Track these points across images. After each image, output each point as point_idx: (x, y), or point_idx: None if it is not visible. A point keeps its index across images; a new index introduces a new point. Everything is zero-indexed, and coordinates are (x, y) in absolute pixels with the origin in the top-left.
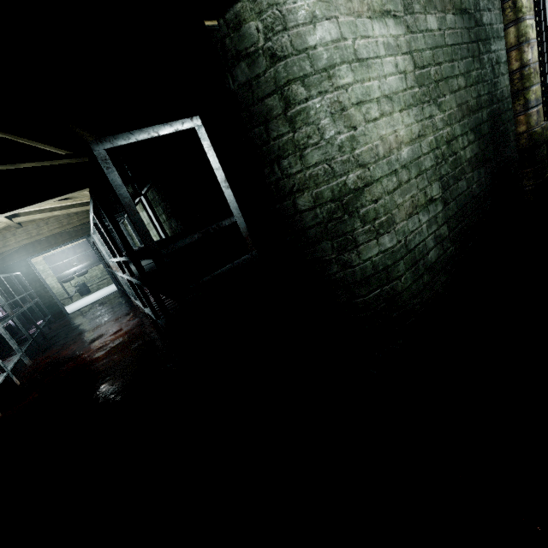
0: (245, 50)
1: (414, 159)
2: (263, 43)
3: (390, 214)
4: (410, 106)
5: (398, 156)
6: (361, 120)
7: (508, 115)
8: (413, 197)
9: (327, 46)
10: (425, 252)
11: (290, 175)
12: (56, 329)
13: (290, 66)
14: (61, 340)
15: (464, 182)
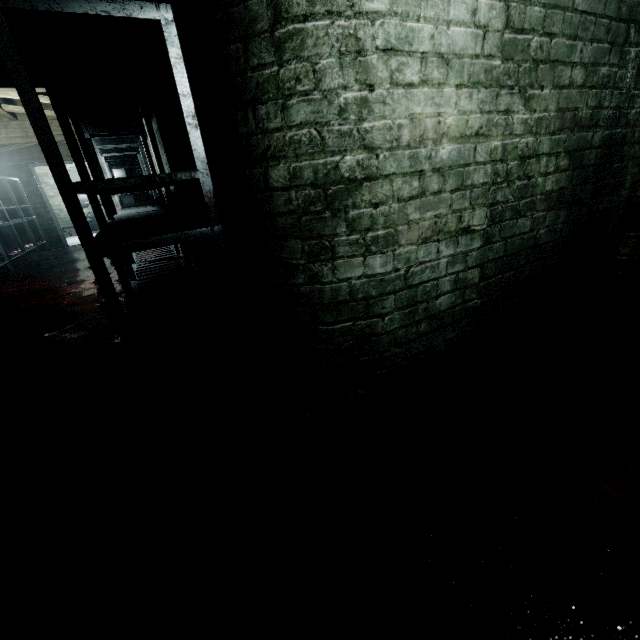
0: None
1: (459, 165)
2: None
3: (394, 230)
4: (478, 85)
5: (433, 152)
6: (385, 78)
7: (635, 149)
8: (440, 217)
9: None
10: (434, 294)
11: (267, 131)
12: (46, 258)
13: None
14: (42, 272)
15: (528, 221)
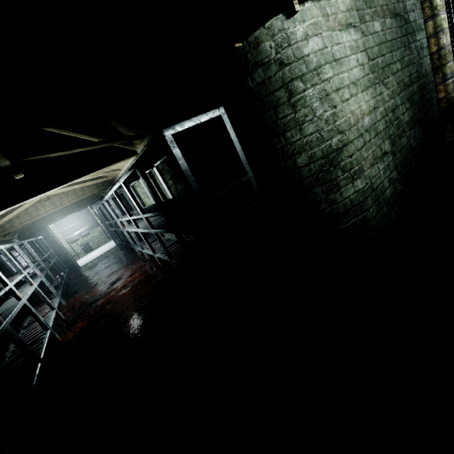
0: (261, 61)
1: (372, 125)
2: (274, 55)
3: (360, 165)
4: (367, 88)
5: (362, 123)
6: (339, 101)
7: (431, 86)
8: (374, 152)
9: (316, 53)
10: (383, 190)
11: (292, 142)
12: (74, 278)
13: (293, 69)
14: (84, 285)
15: (405, 139)
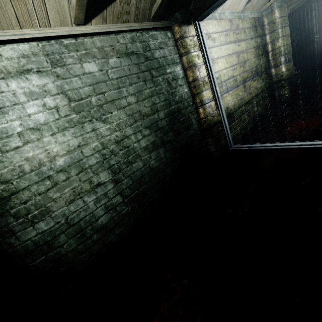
0: None
1: (75, 162)
2: None
3: (44, 207)
4: (66, 128)
5: (52, 165)
6: None
7: (189, 109)
8: (75, 188)
9: None
10: (94, 219)
11: None
12: None
13: None
14: None
15: (140, 163)
